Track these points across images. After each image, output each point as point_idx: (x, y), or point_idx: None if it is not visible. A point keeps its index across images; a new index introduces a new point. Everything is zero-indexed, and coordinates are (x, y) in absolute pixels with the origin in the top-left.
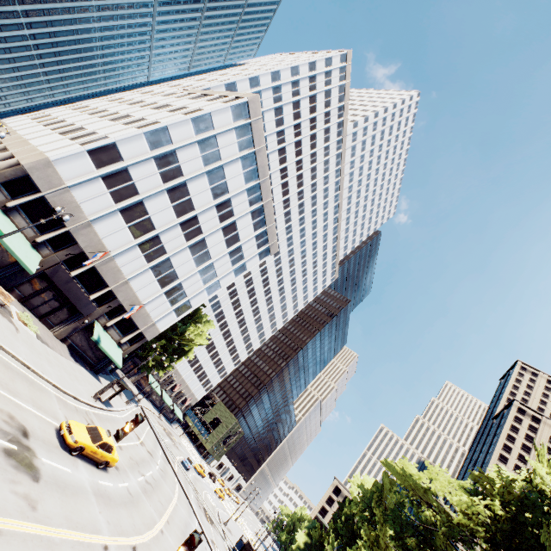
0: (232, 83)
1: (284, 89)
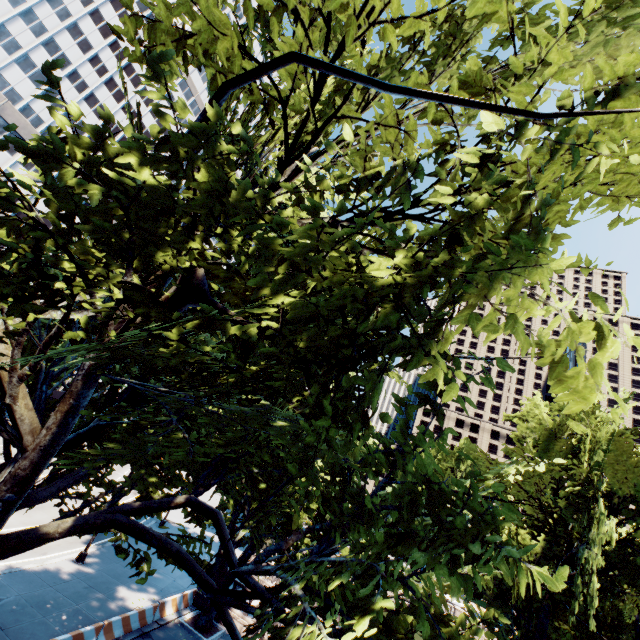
0: None
1: (40, 12)
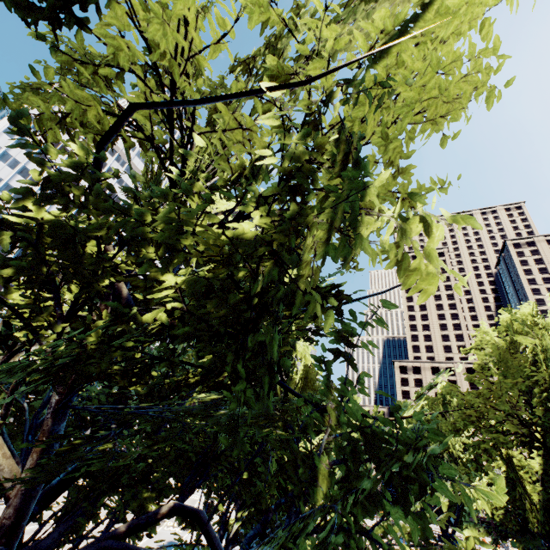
0: None
1: (13, 152)
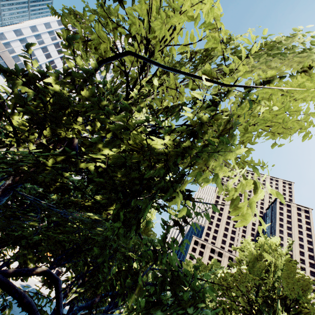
0: (0, 34)
1: (44, 36)
